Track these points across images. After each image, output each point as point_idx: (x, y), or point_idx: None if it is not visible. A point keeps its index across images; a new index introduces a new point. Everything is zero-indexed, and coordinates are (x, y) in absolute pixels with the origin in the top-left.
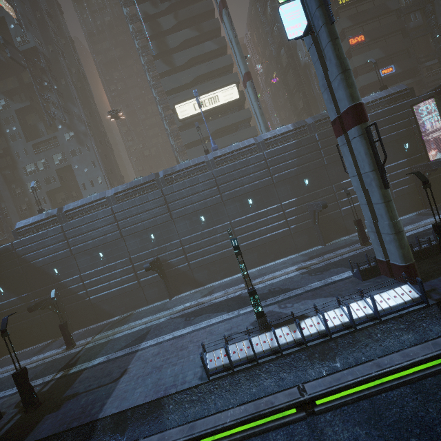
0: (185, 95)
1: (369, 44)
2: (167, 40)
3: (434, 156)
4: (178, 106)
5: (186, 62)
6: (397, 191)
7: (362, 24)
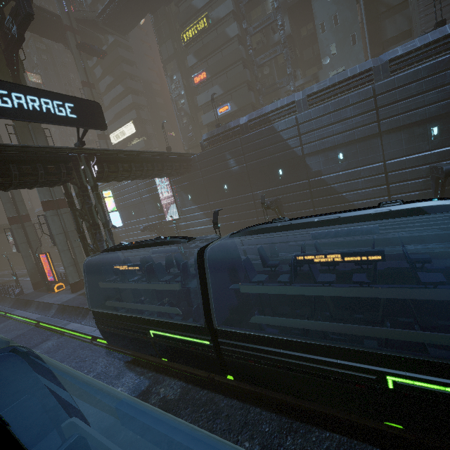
0: (111, 129)
1: (212, 80)
2: (99, 86)
3: (174, 217)
4: None
5: (110, 103)
6: (154, 236)
7: (207, 58)
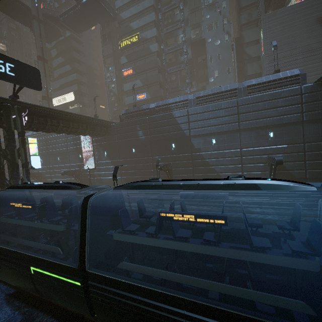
0: (56, 94)
1: (136, 76)
2: (52, 63)
3: (91, 166)
4: None
5: (58, 76)
6: (72, 180)
7: (135, 61)
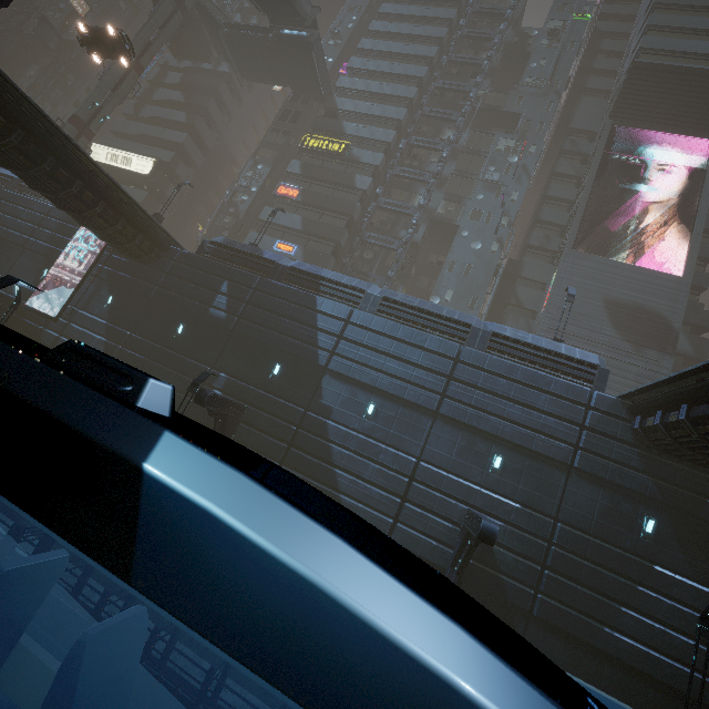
0: (118, 143)
1: (300, 207)
2: (157, 91)
3: (50, 310)
4: (95, 145)
5: (151, 117)
6: None
7: (314, 181)
